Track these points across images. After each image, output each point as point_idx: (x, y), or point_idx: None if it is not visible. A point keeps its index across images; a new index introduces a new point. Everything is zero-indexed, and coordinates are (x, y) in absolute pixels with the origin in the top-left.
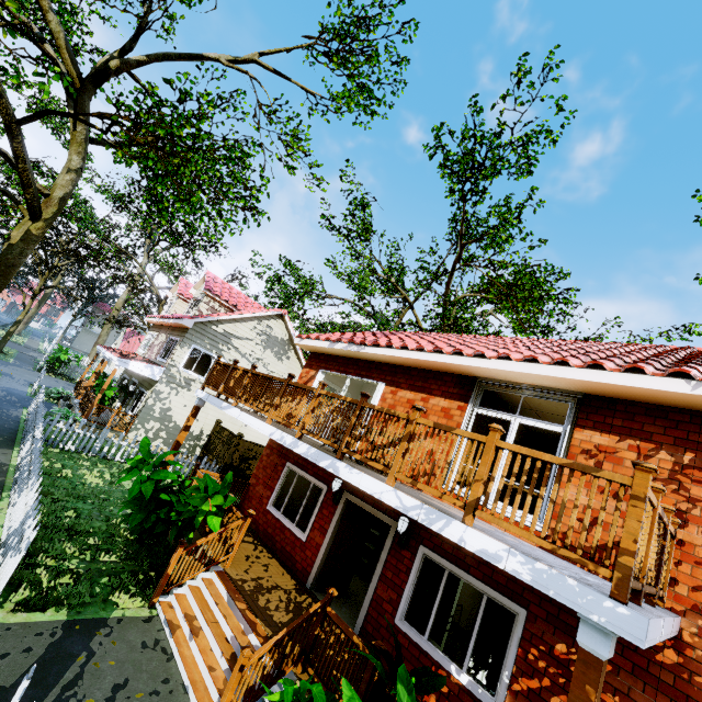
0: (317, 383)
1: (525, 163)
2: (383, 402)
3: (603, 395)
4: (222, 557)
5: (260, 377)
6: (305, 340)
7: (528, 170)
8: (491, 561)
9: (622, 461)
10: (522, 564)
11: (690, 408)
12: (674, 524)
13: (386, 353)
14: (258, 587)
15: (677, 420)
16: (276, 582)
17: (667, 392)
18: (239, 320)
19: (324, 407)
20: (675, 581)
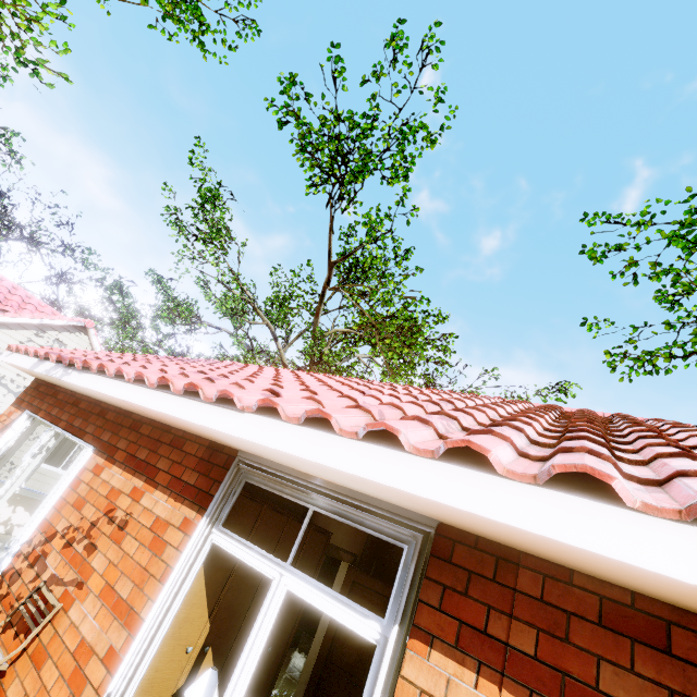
0: (11, 436)
1: (401, 167)
2: (72, 489)
3: (485, 535)
4: None
5: None
6: (13, 355)
7: (403, 175)
8: None
9: None
10: None
11: None
12: None
13: (91, 385)
14: None
15: None
16: None
17: None
18: None
19: None
20: None
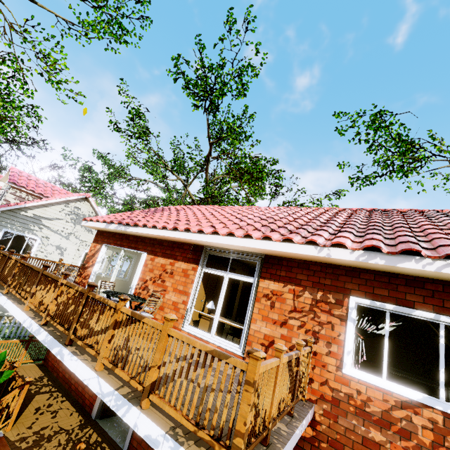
0: (102, 254)
1: (241, 88)
2: (145, 267)
3: (275, 255)
4: (0, 425)
5: (26, 267)
6: (89, 222)
7: (243, 93)
8: (153, 446)
9: (285, 300)
10: (172, 449)
11: (320, 262)
12: (310, 343)
13: (143, 232)
14: (38, 440)
15: (314, 270)
16: (61, 426)
17: (305, 254)
18: (47, 205)
19: (64, 295)
20: (312, 380)
